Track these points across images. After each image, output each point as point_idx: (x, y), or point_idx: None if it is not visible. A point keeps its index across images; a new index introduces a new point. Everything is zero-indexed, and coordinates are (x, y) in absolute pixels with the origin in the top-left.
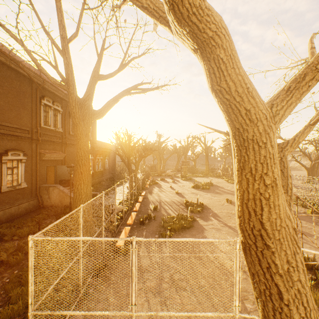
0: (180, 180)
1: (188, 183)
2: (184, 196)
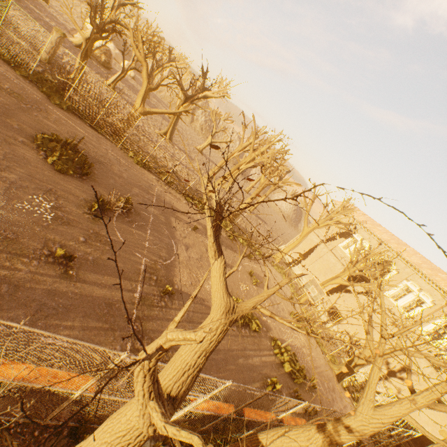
0: None
1: None
2: (187, 291)
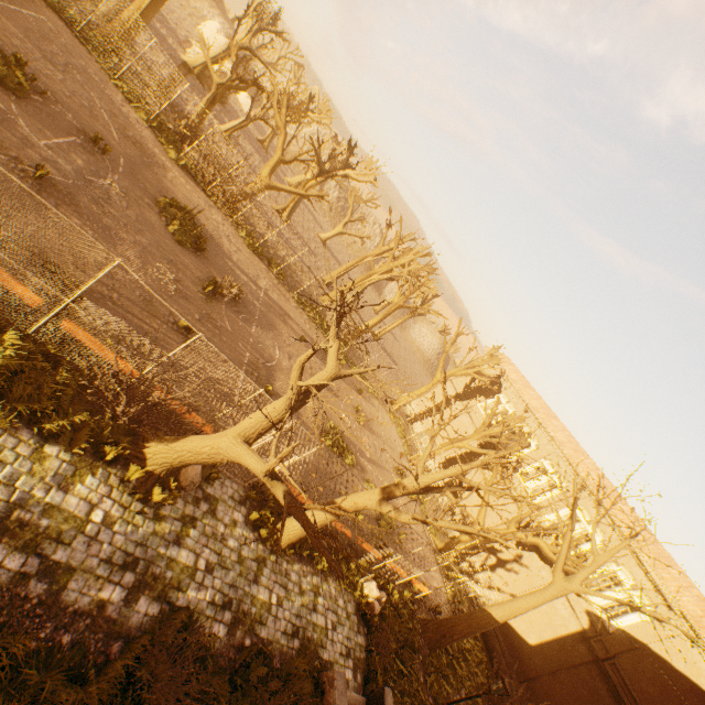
0: None
1: (129, 208)
2: None
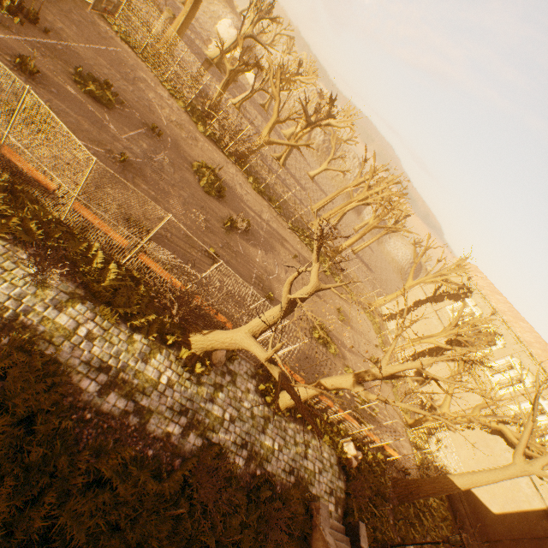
0: (89, 102)
1: (175, 173)
2: None
